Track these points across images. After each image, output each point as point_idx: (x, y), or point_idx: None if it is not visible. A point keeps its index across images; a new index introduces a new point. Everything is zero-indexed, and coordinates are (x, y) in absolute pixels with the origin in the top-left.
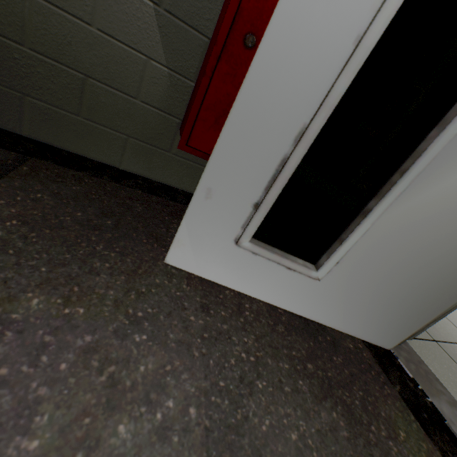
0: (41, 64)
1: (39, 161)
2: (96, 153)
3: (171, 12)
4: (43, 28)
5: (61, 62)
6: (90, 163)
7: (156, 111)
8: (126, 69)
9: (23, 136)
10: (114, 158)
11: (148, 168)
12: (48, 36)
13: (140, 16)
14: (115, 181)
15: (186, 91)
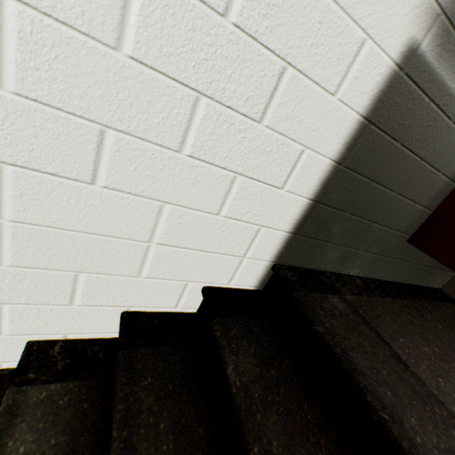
0: (349, 221)
1: (348, 297)
2: (344, 269)
3: (444, 174)
4: (365, 200)
5: (362, 217)
6: (348, 280)
7: (398, 234)
8: (397, 212)
9: (309, 269)
10: (354, 269)
11: (371, 270)
12: (365, 203)
13: (425, 180)
14: (374, 294)
15: (424, 217)
